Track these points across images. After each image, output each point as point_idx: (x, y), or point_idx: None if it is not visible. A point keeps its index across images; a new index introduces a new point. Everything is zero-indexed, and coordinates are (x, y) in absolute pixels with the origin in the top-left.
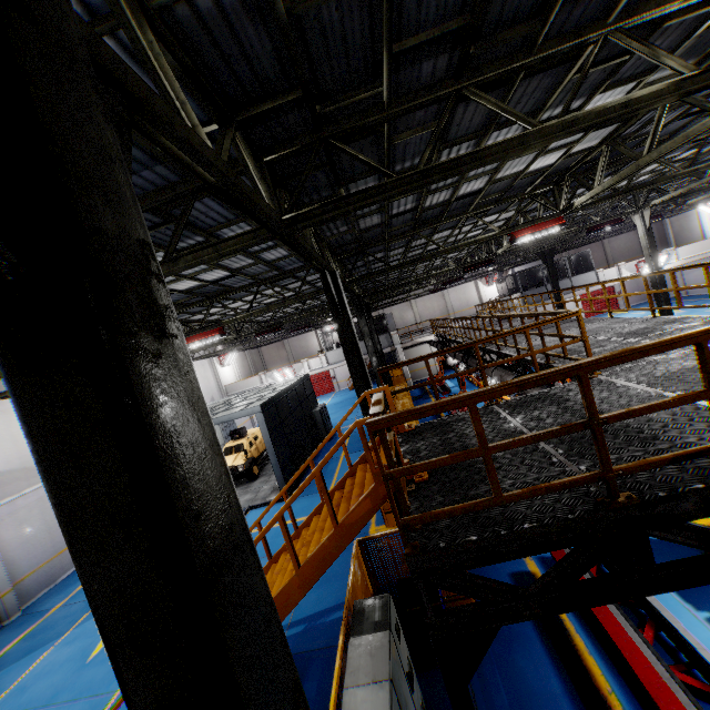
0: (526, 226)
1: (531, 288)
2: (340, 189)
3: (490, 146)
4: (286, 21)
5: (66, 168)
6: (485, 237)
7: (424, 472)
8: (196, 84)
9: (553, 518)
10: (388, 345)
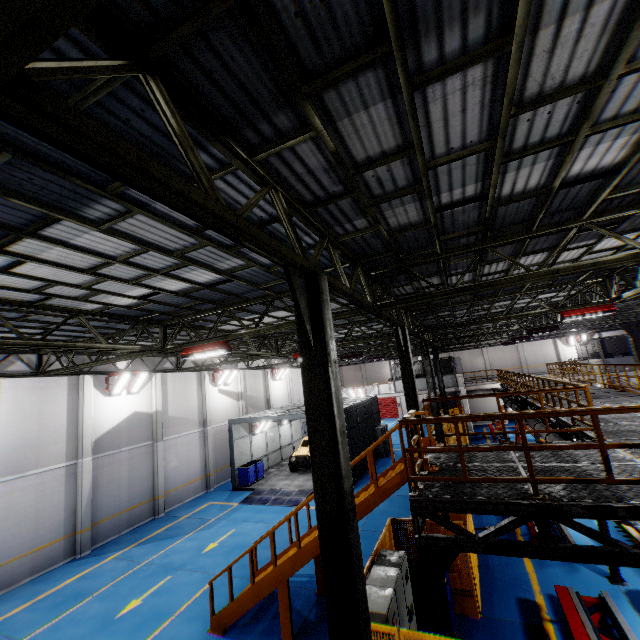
0: (575, 308)
1: (618, 356)
2: (413, 282)
3: (500, 280)
4: (388, 238)
5: (325, 327)
6: (535, 313)
7: (436, 467)
8: (347, 257)
9: (496, 497)
10: (453, 385)
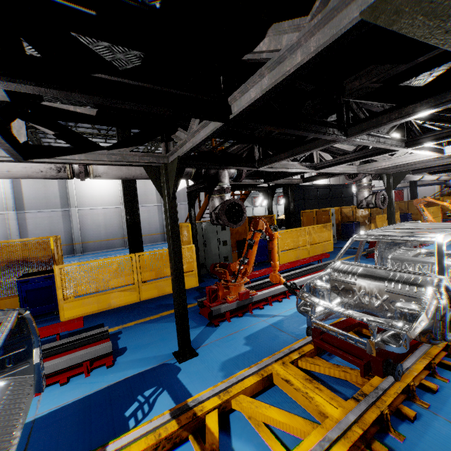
0: None
1: None
2: None
3: None
4: None
5: None
6: None
7: None
8: None
9: None
10: None
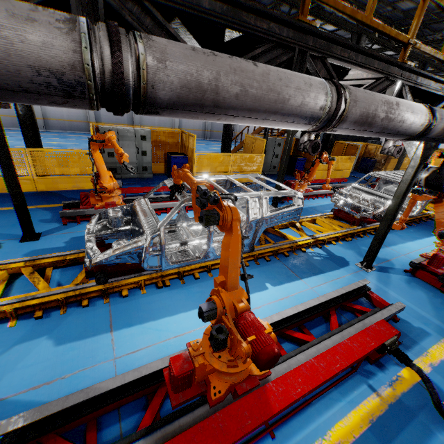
0: None
1: None
2: None
3: None
4: None
5: None
6: None
7: None
8: None
9: None
10: None
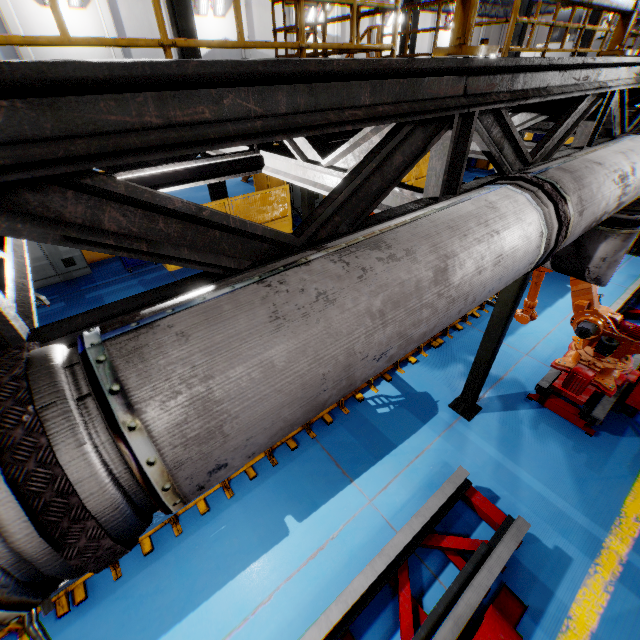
0: None
1: None
2: None
3: None
4: None
5: None
6: None
7: None
8: None
9: None
10: None
